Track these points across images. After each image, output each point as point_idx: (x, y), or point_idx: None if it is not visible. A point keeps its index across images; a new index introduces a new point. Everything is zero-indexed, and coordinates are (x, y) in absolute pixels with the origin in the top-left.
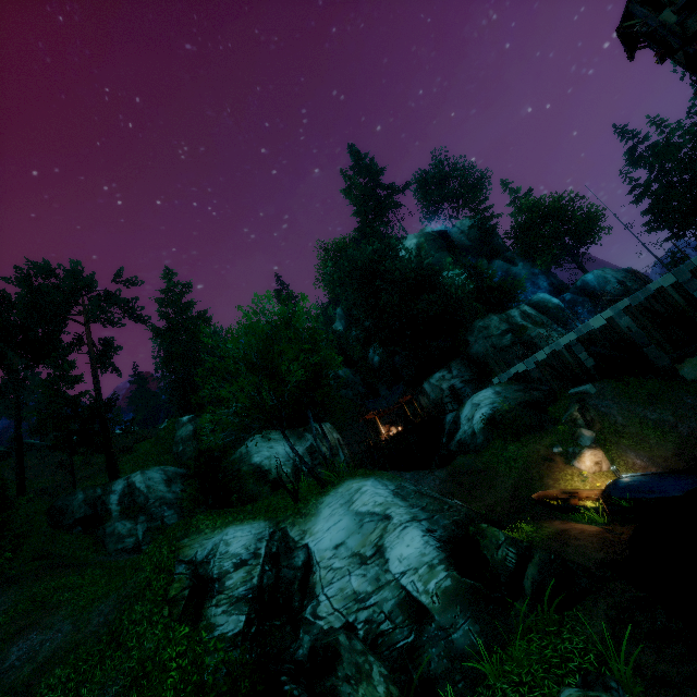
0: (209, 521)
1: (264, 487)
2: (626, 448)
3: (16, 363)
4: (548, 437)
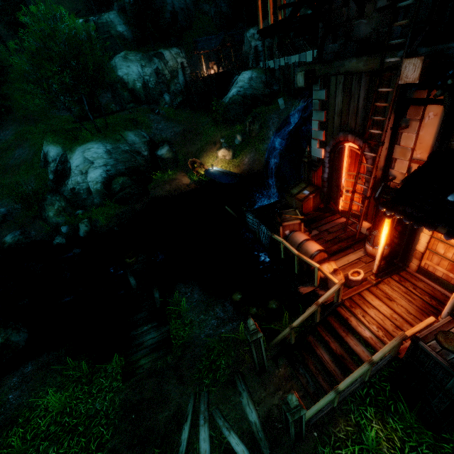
0: (50, 137)
1: (125, 92)
2: (254, 151)
3: None
4: (227, 131)
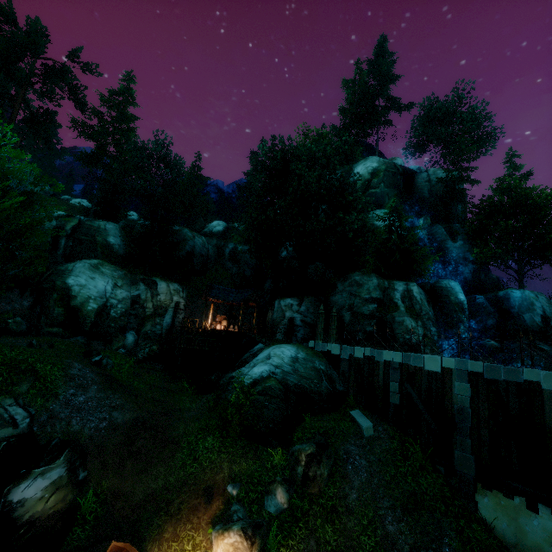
0: None
1: (60, 308)
2: (314, 547)
3: None
4: (249, 461)
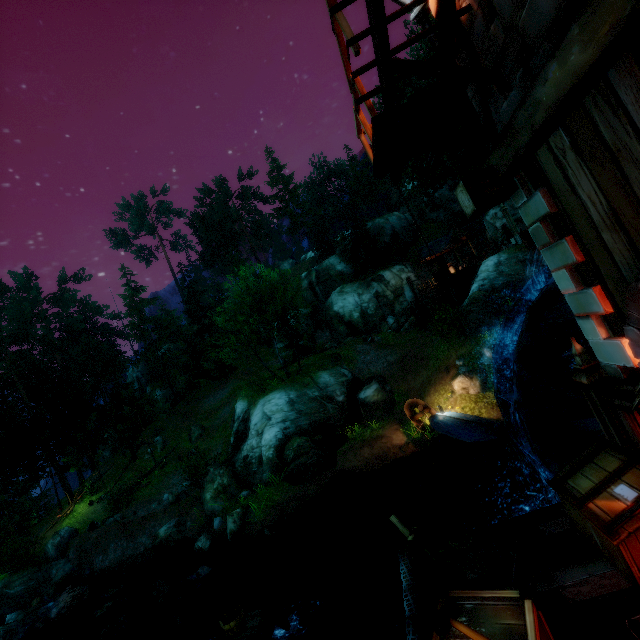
0: (244, 391)
1: (342, 326)
2: None
3: (224, 252)
4: (467, 346)
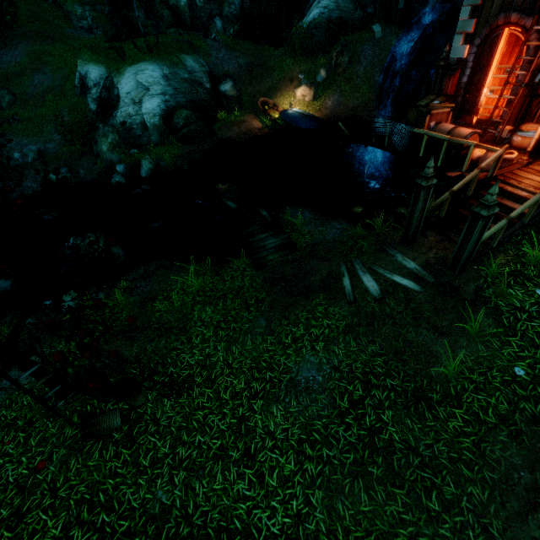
0: (87, 55)
1: (165, 10)
2: (339, 92)
3: None
4: (308, 64)
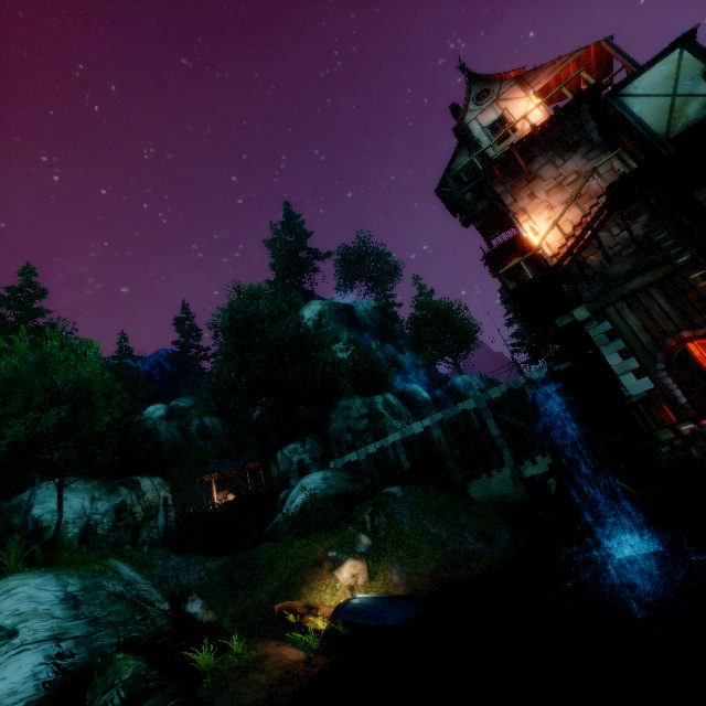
0: None
1: None
2: (397, 560)
3: None
4: (333, 537)
